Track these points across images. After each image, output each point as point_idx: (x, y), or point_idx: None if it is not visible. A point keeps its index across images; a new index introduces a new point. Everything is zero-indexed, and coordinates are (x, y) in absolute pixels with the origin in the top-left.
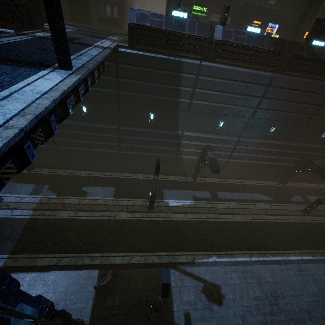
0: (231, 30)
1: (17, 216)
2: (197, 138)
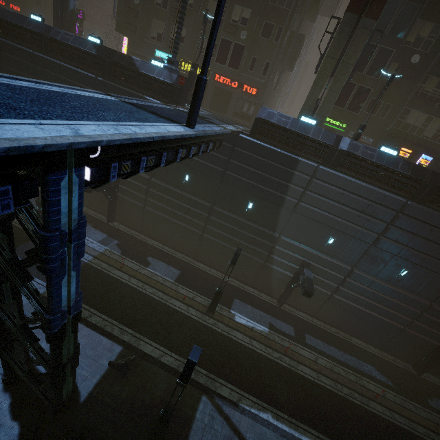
0: (359, 144)
1: None
2: (296, 249)
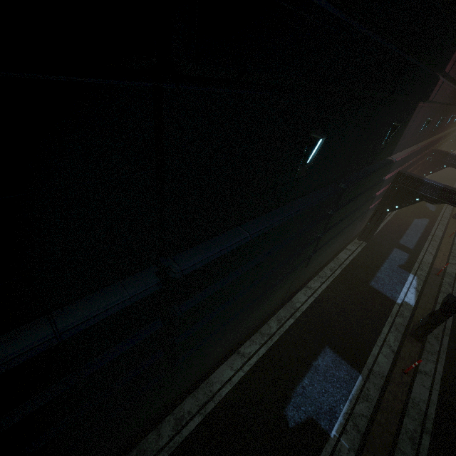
0: None
1: None
2: (400, 163)
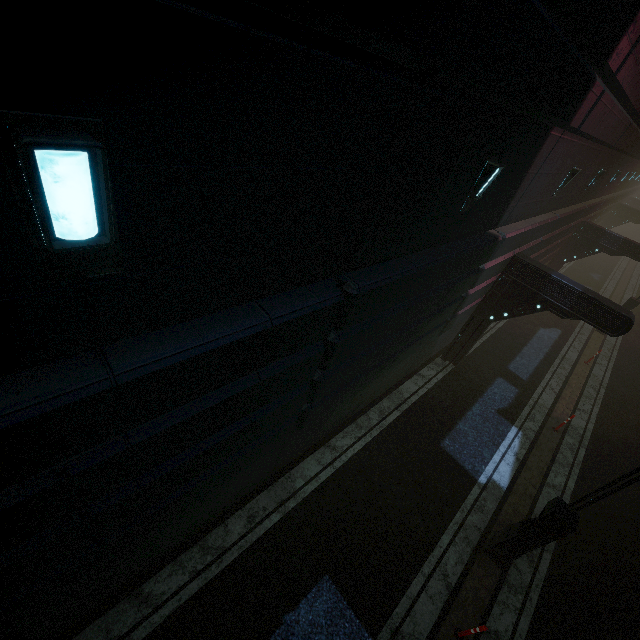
0: None
1: None
2: (516, 241)
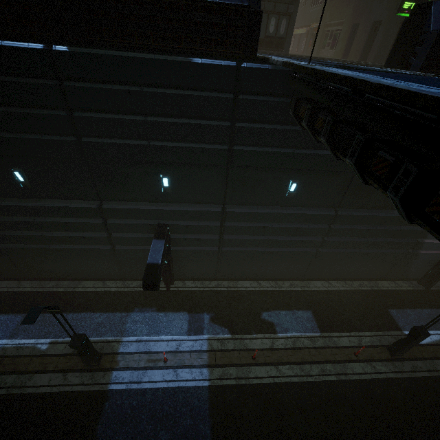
0: None
1: (186, 382)
2: None
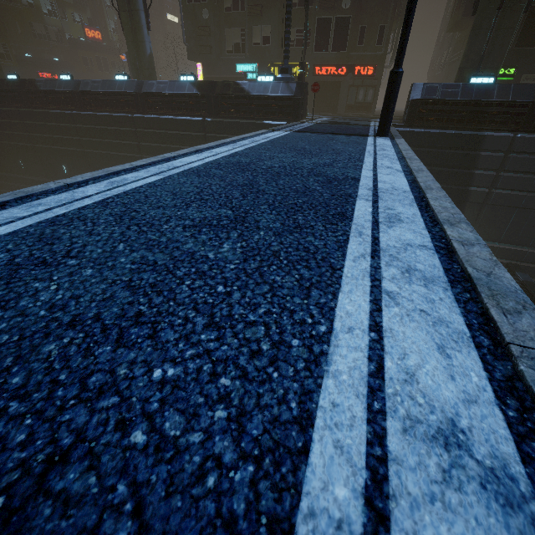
0: None
1: None
2: (494, 251)
